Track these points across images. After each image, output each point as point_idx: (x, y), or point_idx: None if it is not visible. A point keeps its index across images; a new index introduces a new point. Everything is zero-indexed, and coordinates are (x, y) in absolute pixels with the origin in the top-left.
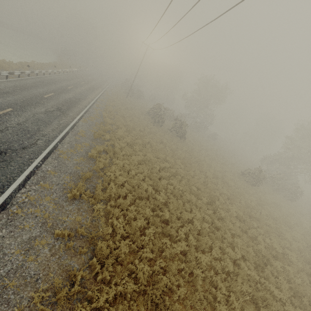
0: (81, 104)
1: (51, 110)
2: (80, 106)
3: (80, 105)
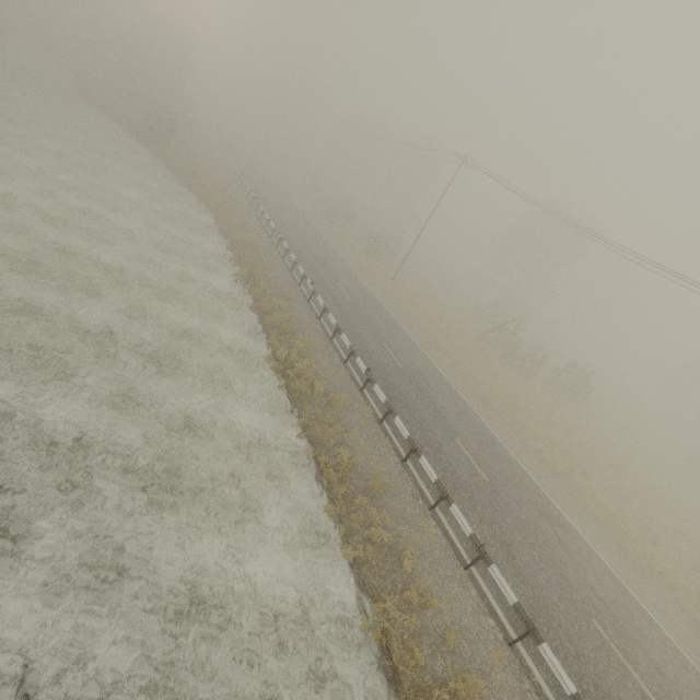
0: (486, 432)
1: (556, 536)
2: (498, 445)
3: (490, 437)
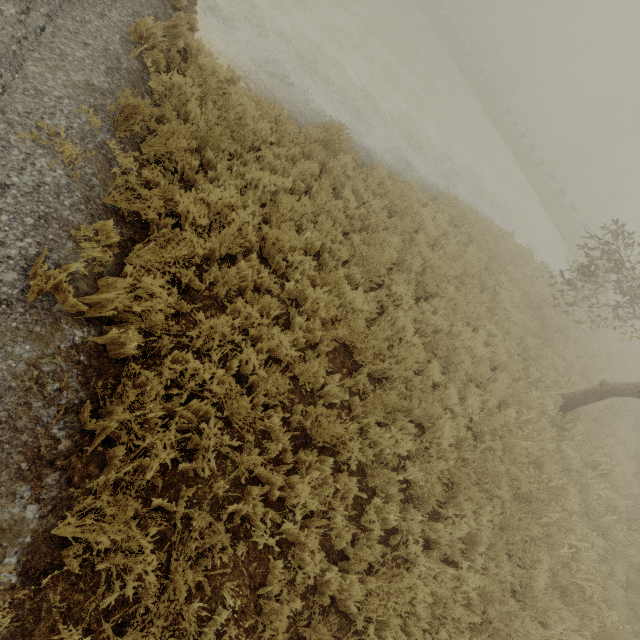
0: None
1: None
2: None
3: None
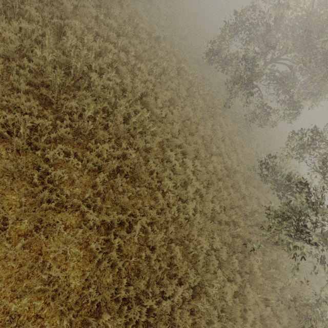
0: None
1: None
2: None
3: None
